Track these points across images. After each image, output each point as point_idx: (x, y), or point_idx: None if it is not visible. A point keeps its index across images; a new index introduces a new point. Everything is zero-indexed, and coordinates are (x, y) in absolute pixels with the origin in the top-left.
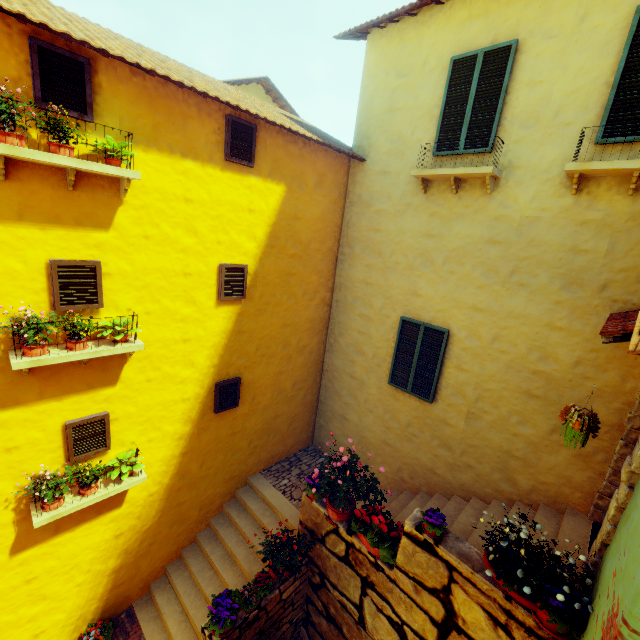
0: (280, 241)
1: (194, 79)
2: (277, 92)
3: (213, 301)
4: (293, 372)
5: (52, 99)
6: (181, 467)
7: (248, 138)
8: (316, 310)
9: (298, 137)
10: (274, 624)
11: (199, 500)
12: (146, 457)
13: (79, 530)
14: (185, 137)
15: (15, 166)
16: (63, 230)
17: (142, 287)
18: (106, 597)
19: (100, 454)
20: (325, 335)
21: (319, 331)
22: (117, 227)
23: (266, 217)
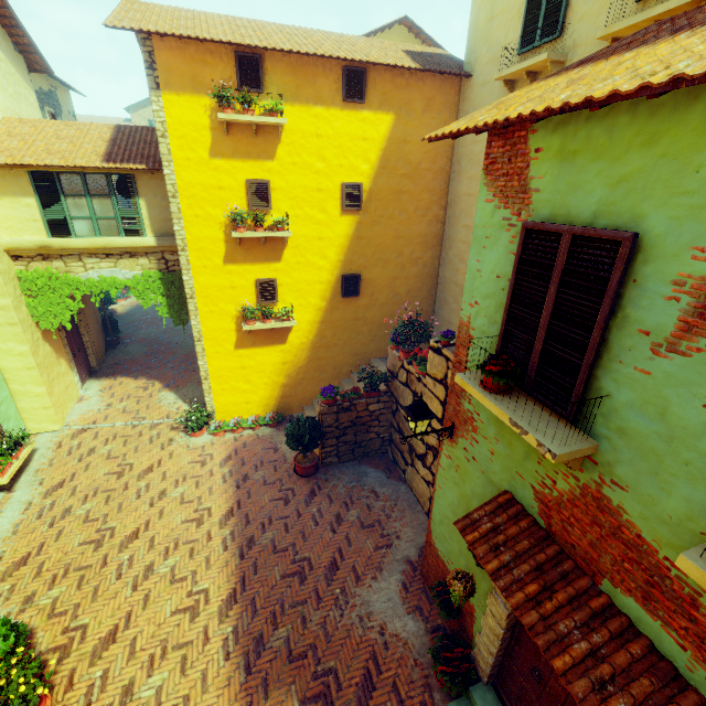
0: (391, 163)
1: (324, 45)
2: (417, 28)
3: (338, 211)
4: (407, 280)
5: (245, 84)
6: (320, 331)
7: (360, 81)
8: (429, 226)
9: (404, 69)
10: (364, 425)
11: (333, 361)
12: (298, 316)
13: (264, 349)
14: (315, 90)
15: (231, 127)
16: (252, 162)
17: (293, 198)
18: (279, 400)
19: (273, 305)
20: (439, 251)
21: (433, 247)
22: (278, 158)
23: (378, 143)
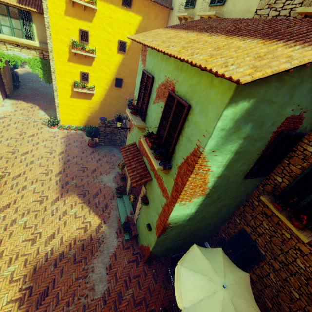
0: None
1: None
2: None
3: (116, 51)
4: None
5: None
6: (105, 98)
7: None
8: None
9: None
10: (114, 134)
11: (109, 111)
12: (97, 90)
13: (82, 100)
14: None
15: (74, 4)
16: (82, 21)
17: (98, 41)
18: (86, 122)
19: (87, 83)
20: None
21: None
22: (93, 23)
23: (134, 27)
